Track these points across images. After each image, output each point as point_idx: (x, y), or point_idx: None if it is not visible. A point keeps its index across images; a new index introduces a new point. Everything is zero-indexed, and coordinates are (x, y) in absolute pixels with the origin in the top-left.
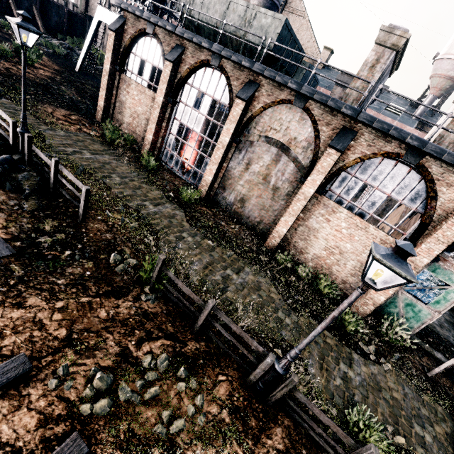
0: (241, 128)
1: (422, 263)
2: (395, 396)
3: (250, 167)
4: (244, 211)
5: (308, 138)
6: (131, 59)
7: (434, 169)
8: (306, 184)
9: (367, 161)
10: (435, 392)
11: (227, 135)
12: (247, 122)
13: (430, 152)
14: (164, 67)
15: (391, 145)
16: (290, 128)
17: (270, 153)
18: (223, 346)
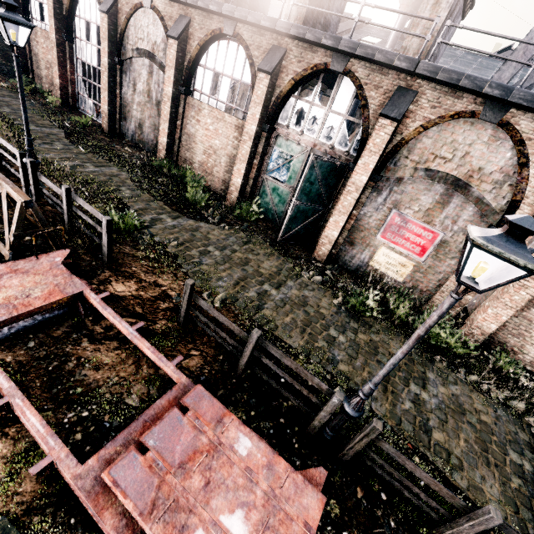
0: (118, 46)
1: (252, 131)
2: (210, 236)
3: (136, 87)
4: (144, 137)
5: (164, 39)
6: (33, 6)
7: (246, 35)
8: (165, 83)
9: (210, 48)
10: (271, 247)
11: (105, 56)
12: (120, 38)
13: (226, 14)
14: (48, 0)
15: (214, 22)
16: (150, 33)
17: (145, 66)
18: (14, 171)
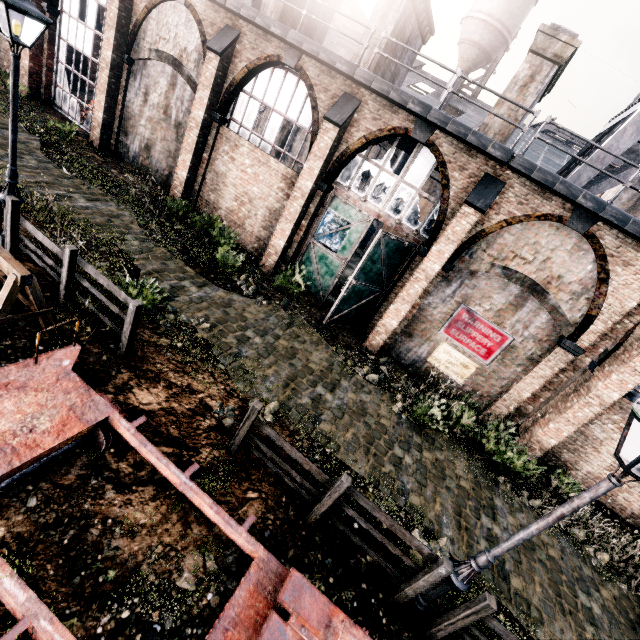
0: (129, 40)
1: (307, 188)
2: (246, 315)
3: (148, 98)
4: (151, 163)
5: (198, 47)
6: None
7: (311, 72)
8: (195, 105)
9: (261, 74)
10: (318, 331)
11: (109, 48)
12: (133, 31)
13: (292, 42)
14: None
15: (272, 45)
16: (179, 35)
17: (166, 75)
18: None
